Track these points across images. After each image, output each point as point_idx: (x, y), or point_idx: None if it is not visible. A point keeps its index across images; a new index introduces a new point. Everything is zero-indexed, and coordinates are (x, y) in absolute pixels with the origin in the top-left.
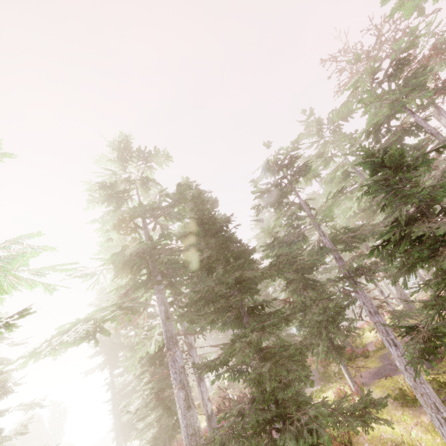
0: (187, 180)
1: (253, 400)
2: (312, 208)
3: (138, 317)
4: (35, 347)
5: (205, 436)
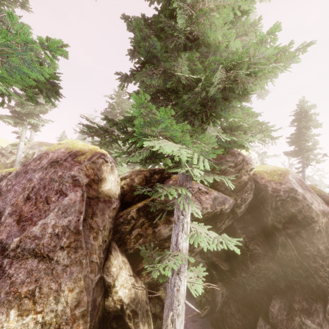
0: None
1: None
2: None
3: None
4: None
5: None
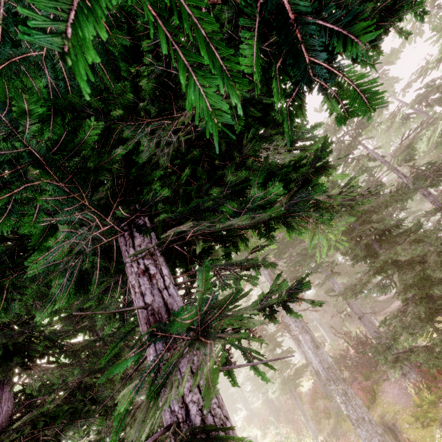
0: None
1: (413, 298)
2: (382, 156)
3: (245, 284)
4: None
5: (314, 392)
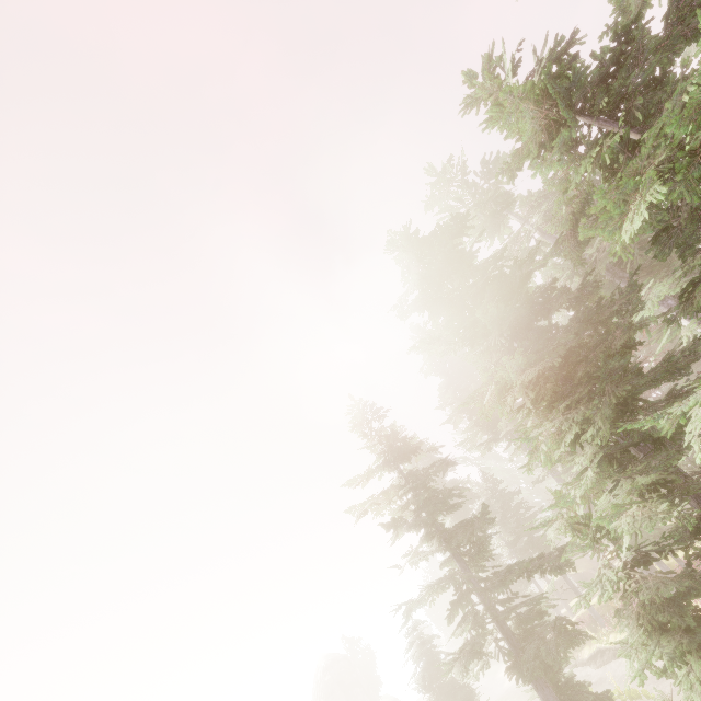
0: (531, 195)
1: None
2: None
3: None
4: (662, 290)
5: None
